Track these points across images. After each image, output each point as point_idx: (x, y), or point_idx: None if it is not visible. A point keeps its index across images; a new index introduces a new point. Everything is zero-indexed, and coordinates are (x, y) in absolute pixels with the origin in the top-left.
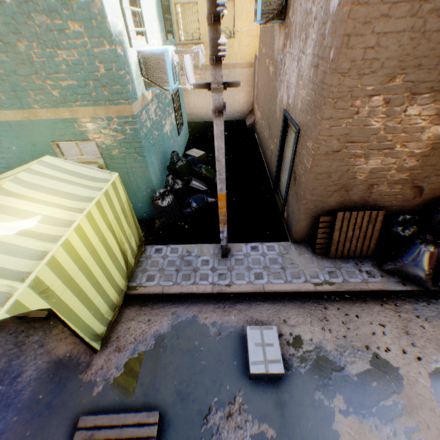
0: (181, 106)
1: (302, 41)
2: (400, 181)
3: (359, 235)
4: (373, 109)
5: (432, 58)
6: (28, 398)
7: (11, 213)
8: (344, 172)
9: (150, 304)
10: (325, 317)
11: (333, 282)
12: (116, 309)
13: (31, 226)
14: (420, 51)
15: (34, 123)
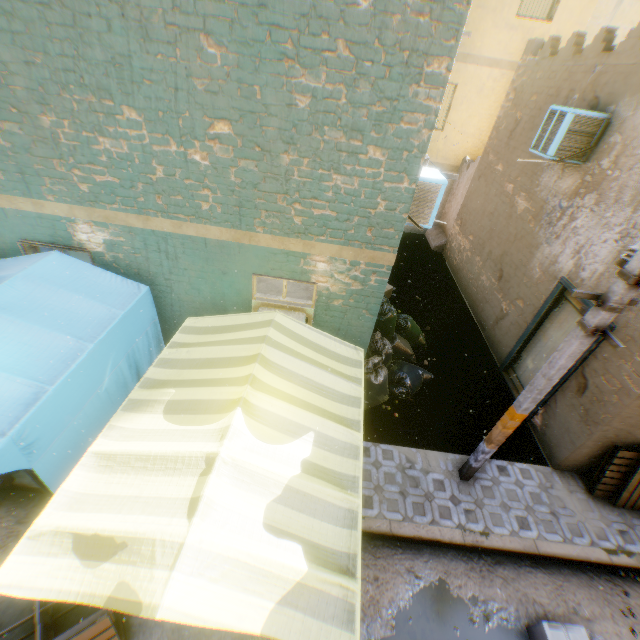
0: None
1: None
2: None
3: None
4: None
5: None
6: None
7: (276, 426)
8: None
9: (369, 546)
10: (629, 608)
11: (630, 551)
12: None
13: (308, 453)
14: None
15: (241, 247)
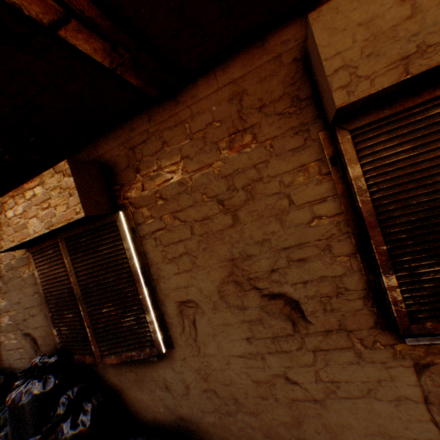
0: None
1: None
2: (11, 328)
3: None
4: None
5: None
6: None
7: None
8: None
9: None
10: None
11: None
12: None
13: None
14: None
15: None
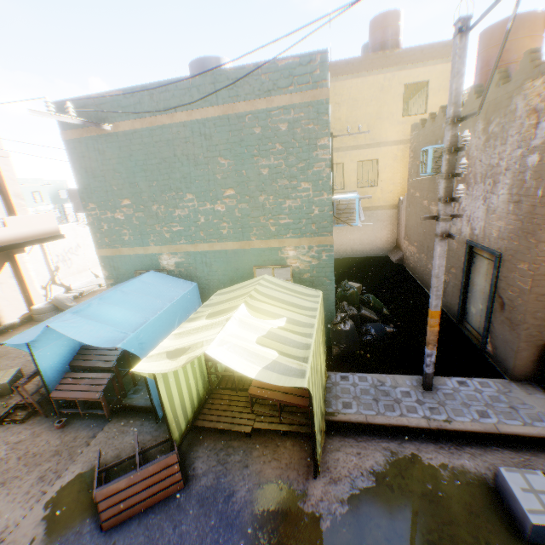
0: None
1: (487, 185)
2: None
3: None
4: None
5: None
6: (248, 520)
7: (264, 314)
8: None
9: (352, 435)
10: None
11: None
12: (321, 433)
13: (282, 325)
14: None
15: (245, 251)
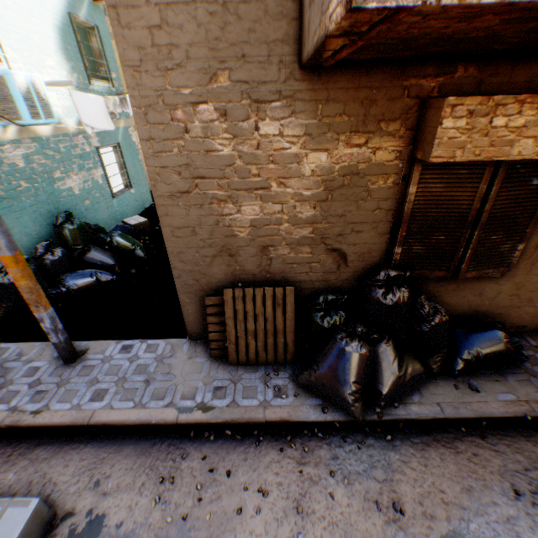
0: (132, 166)
1: None
2: (306, 241)
3: (266, 326)
4: (209, 125)
5: (257, 44)
6: None
7: None
8: (214, 225)
9: None
10: (172, 474)
11: (213, 407)
12: None
13: None
14: (234, 33)
15: None
